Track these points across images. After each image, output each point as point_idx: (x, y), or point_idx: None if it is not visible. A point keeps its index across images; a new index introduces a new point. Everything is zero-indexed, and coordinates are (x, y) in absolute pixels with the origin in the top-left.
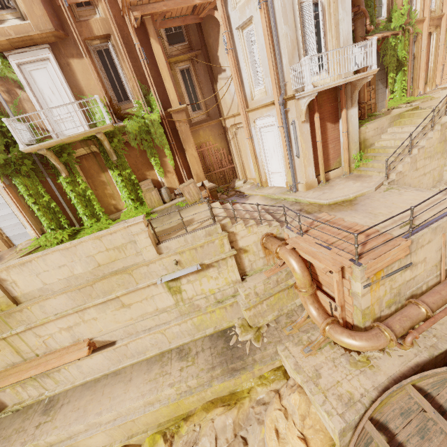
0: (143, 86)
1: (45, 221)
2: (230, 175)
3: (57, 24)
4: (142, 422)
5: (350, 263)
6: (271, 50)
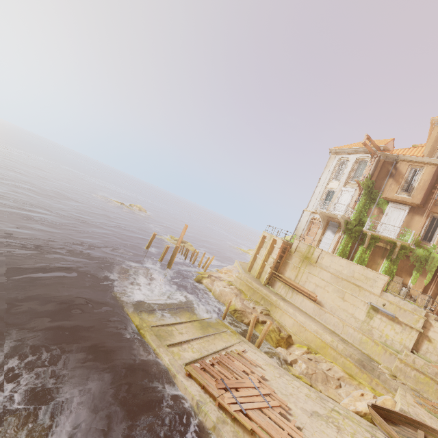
0: None
1: (338, 254)
2: None
3: (422, 202)
4: (306, 335)
5: None
6: None
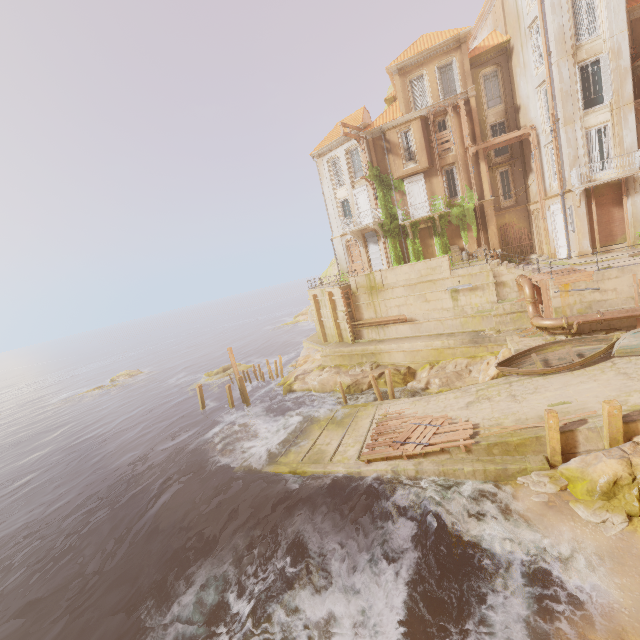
0: (468, 188)
1: (394, 262)
2: (528, 250)
3: (430, 163)
4: (421, 355)
5: (548, 278)
6: (558, 162)
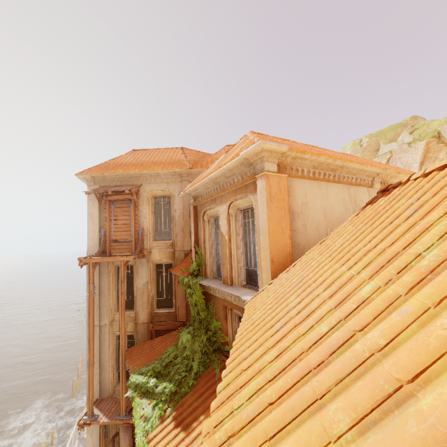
0: None
1: None
2: None
3: None
4: None
5: None
6: None
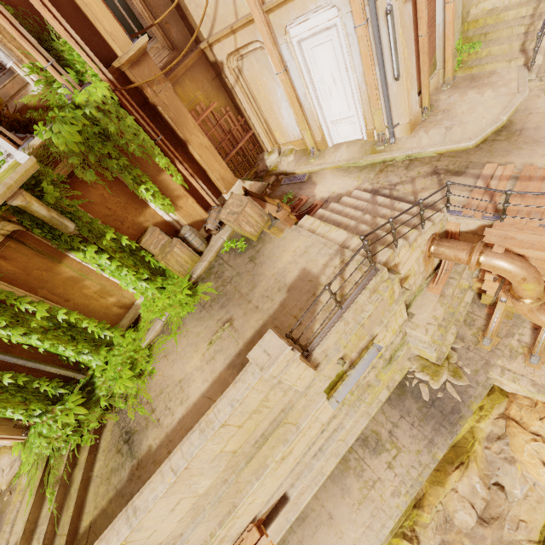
0: (20, 16)
1: (16, 413)
2: (252, 151)
3: None
4: None
5: None
6: None
